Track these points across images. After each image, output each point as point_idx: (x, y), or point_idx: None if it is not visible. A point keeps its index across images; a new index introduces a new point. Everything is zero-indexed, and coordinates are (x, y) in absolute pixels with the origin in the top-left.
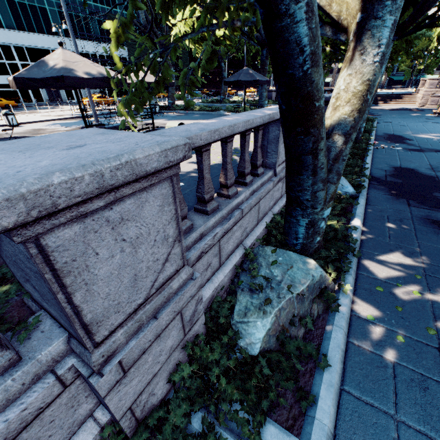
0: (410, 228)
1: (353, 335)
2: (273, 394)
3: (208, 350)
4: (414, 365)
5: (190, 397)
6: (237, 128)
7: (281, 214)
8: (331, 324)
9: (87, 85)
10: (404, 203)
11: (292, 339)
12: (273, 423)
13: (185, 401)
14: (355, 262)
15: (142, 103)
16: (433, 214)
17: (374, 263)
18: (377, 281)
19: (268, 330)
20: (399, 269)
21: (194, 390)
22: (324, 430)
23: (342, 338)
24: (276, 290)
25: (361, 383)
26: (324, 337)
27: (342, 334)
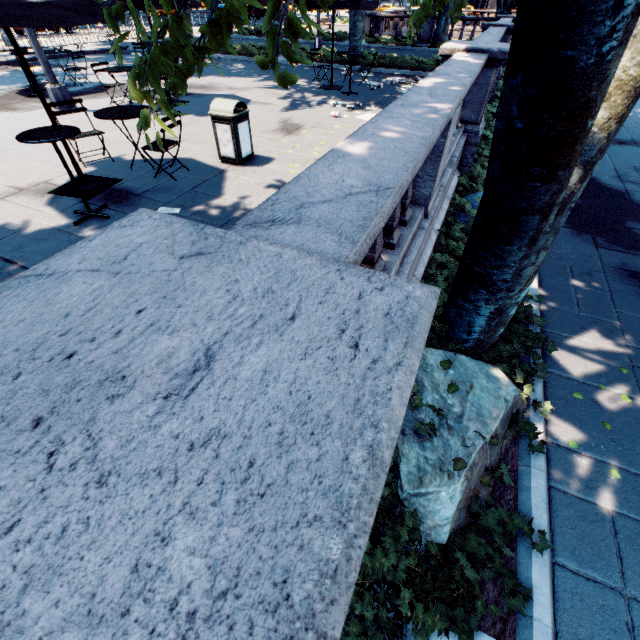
0: (604, 287)
1: (554, 475)
2: (481, 603)
3: (381, 555)
4: (636, 512)
5: (368, 632)
6: (417, 166)
7: (426, 277)
8: (527, 464)
9: (40, 22)
10: (590, 242)
11: (490, 509)
12: (477, 633)
13: (363, 639)
14: (540, 354)
15: (181, 77)
16: (630, 260)
17: (564, 352)
18: (573, 383)
19: (459, 503)
20: (598, 360)
21: (380, 632)
22: (548, 635)
23: (545, 487)
24: (457, 432)
25: (576, 549)
26: (519, 487)
27: (545, 480)
